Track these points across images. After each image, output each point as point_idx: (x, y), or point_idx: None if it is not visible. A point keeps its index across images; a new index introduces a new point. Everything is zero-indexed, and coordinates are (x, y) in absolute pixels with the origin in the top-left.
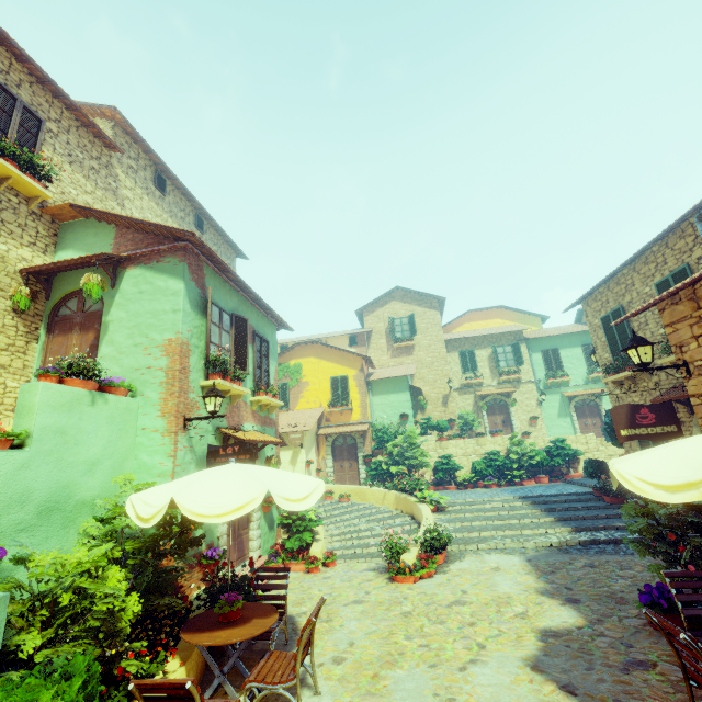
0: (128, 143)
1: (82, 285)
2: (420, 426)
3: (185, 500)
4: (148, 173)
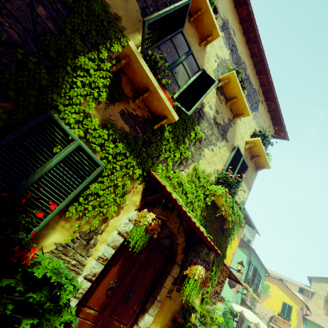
0: None
1: None
2: None
3: (244, 311)
4: None
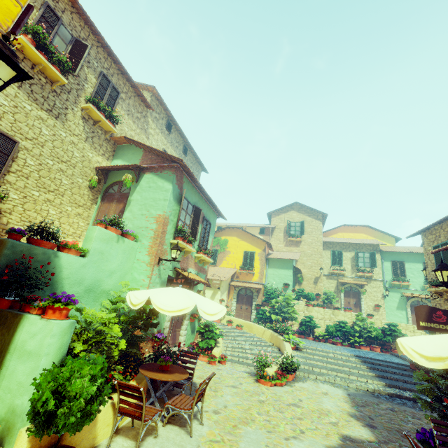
0: (157, 104)
1: (123, 179)
2: (296, 293)
3: (155, 300)
4: (164, 121)
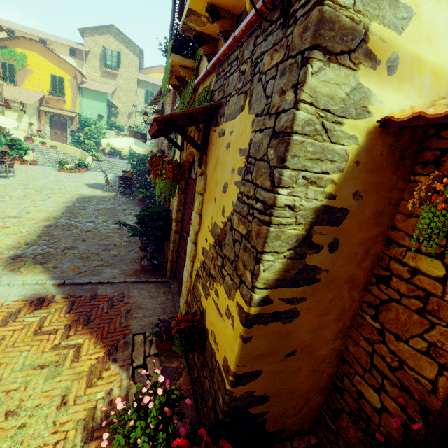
0: None
1: None
2: (109, 124)
3: None
4: None
